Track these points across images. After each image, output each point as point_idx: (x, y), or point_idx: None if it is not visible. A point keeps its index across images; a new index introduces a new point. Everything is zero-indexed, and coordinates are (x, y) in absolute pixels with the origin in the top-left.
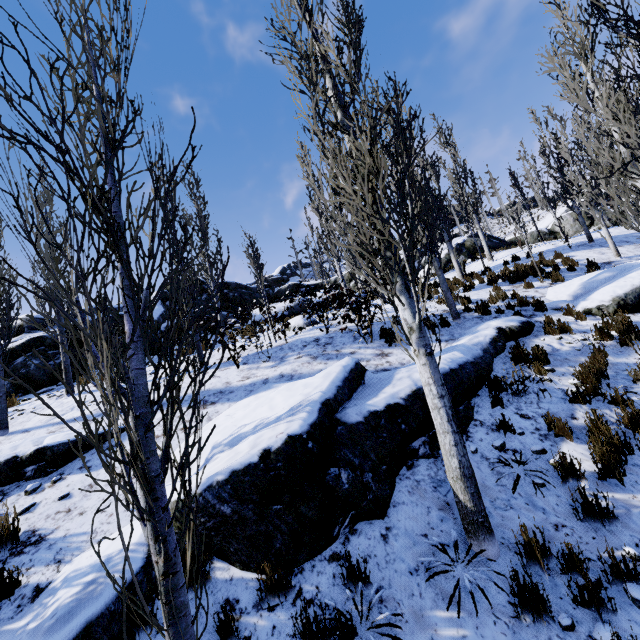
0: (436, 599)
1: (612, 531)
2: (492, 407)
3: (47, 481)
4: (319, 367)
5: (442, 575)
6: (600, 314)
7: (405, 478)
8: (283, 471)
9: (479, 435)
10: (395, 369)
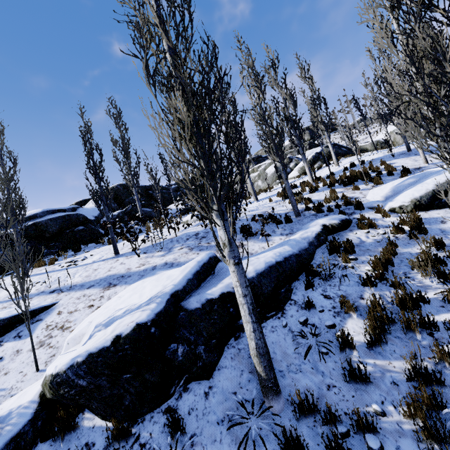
0: (231, 444)
1: (367, 391)
2: (305, 289)
3: None
4: (192, 257)
5: (239, 425)
6: (401, 212)
7: (231, 347)
8: (129, 351)
9: (291, 312)
10: (245, 258)
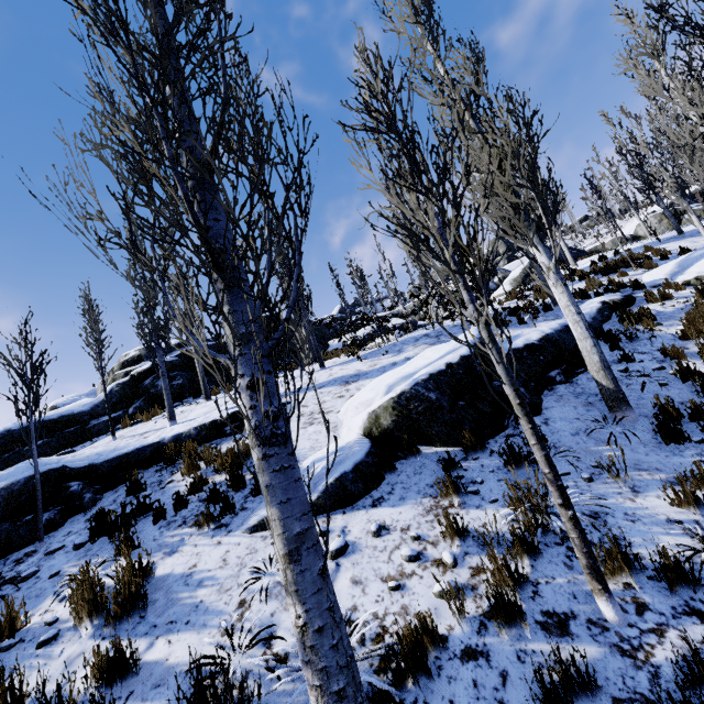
0: (597, 443)
1: None
2: (610, 351)
3: (245, 435)
4: None
5: (597, 433)
6: (699, 284)
7: (549, 395)
8: (464, 376)
9: None
10: None
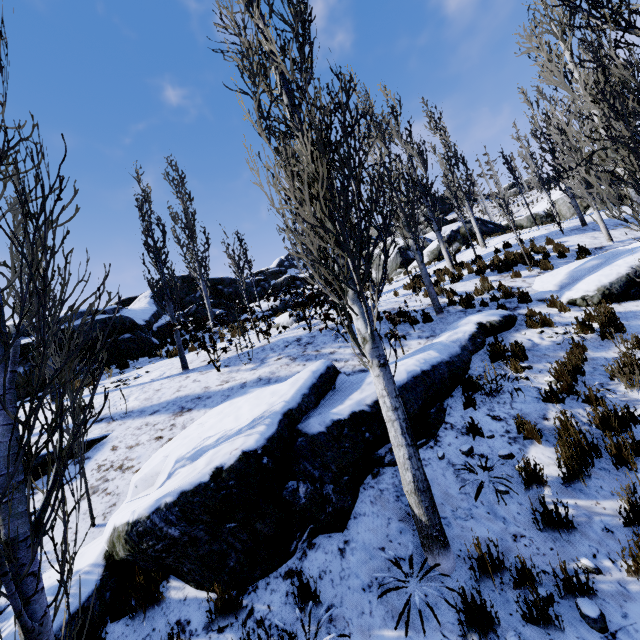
0: (386, 617)
1: (571, 541)
2: (464, 409)
3: None
4: (297, 369)
5: (395, 591)
6: (584, 305)
7: (369, 487)
8: (235, 489)
9: (448, 439)
10: None
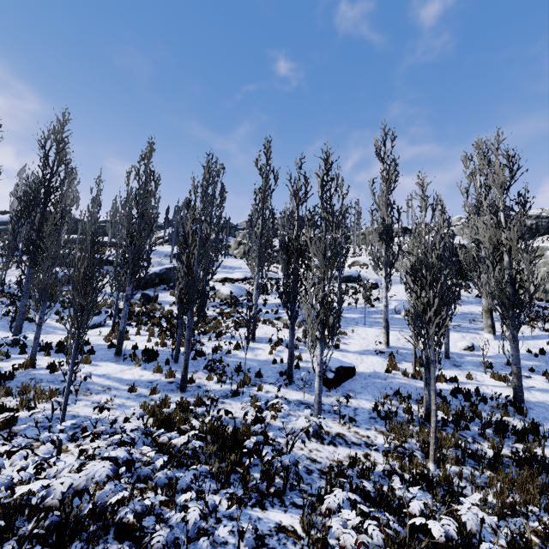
0: None
1: None
2: None
3: None
4: None
5: None
6: None
7: None
8: None
9: None
10: None
